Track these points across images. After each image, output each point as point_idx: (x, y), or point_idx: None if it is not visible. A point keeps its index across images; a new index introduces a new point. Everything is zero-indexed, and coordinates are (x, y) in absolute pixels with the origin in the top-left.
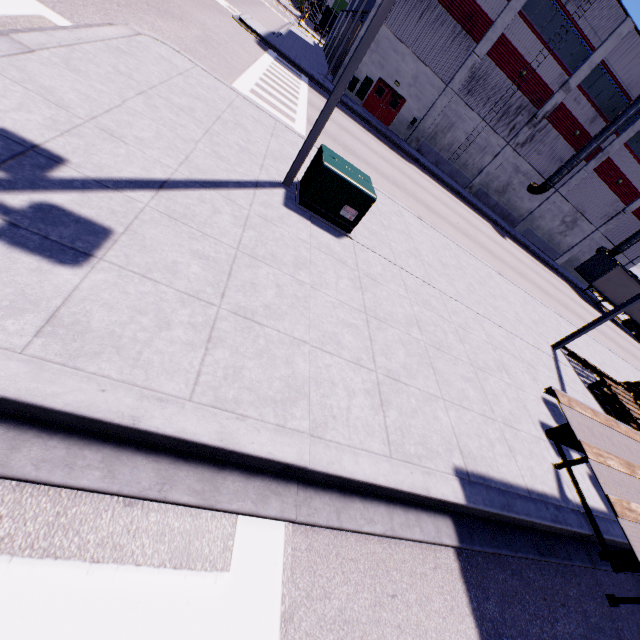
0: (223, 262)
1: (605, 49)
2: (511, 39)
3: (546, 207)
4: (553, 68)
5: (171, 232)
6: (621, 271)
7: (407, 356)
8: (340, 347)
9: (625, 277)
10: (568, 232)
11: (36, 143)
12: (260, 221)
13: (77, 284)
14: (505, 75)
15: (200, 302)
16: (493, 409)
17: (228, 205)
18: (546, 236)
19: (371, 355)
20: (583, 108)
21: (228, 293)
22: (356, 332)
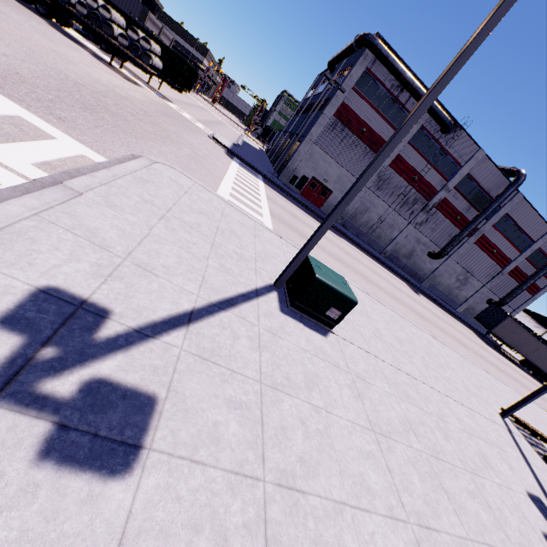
0: (253, 405)
1: (469, 166)
2: (404, 157)
3: (443, 268)
4: (435, 176)
5: (205, 379)
6: (512, 321)
7: (421, 481)
8: (371, 495)
9: (516, 325)
10: (462, 287)
11: (84, 297)
12: (269, 336)
13: (129, 506)
14: (403, 179)
15: (246, 480)
16: (507, 533)
17: (242, 325)
18: (446, 290)
19: (397, 495)
20: (460, 201)
21: (266, 453)
22: (375, 463)
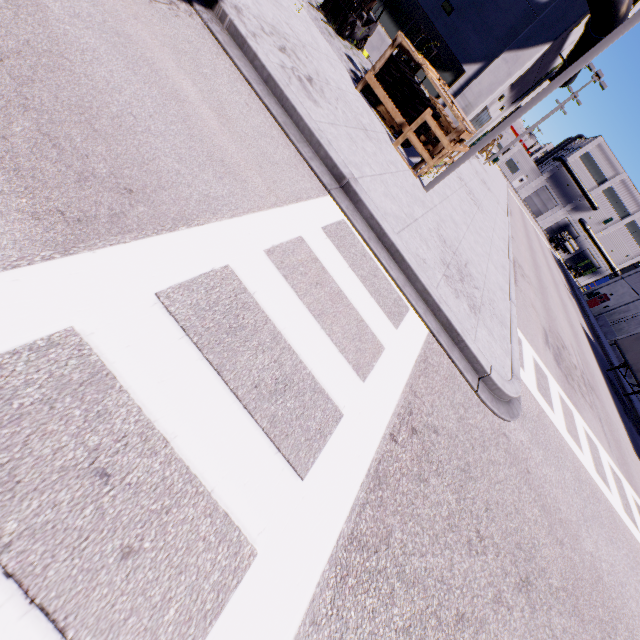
0: None
1: None
2: None
3: None
4: None
5: None
6: None
7: None
8: None
9: None
10: None
11: None
12: None
13: None
14: None
15: None
16: None
17: None
18: None
19: None
20: None
21: None
22: None
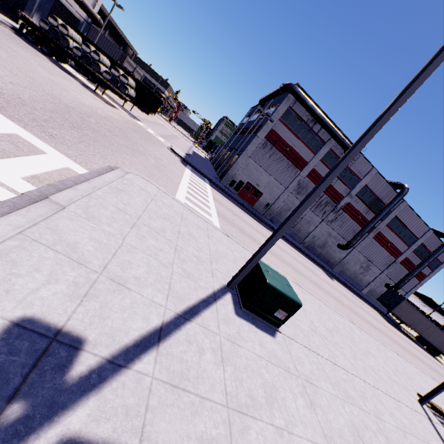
0: (224, 441)
1: (366, 179)
2: (318, 171)
3: (350, 257)
4: (341, 185)
5: (177, 414)
6: (407, 303)
7: None
8: None
9: (410, 307)
10: (365, 273)
11: (59, 326)
12: (229, 346)
13: None
14: None
15: None
16: None
17: (206, 336)
18: (353, 275)
19: None
20: (360, 205)
21: None
22: None
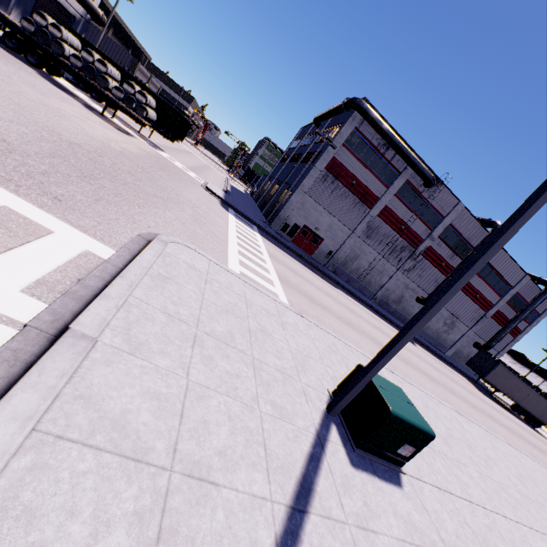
0: None
1: (450, 217)
2: (392, 208)
3: None
4: (420, 225)
5: None
6: (503, 367)
7: None
8: None
9: (507, 372)
10: (450, 331)
11: None
12: (364, 540)
13: None
14: (390, 228)
15: None
16: None
17: (333, 536)
18: (435, 334)
19: None
20: (444, 249)
21: None
22: None
